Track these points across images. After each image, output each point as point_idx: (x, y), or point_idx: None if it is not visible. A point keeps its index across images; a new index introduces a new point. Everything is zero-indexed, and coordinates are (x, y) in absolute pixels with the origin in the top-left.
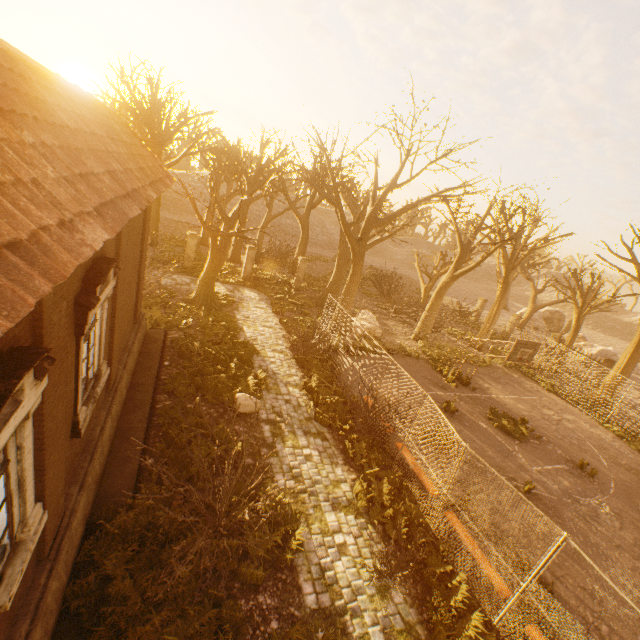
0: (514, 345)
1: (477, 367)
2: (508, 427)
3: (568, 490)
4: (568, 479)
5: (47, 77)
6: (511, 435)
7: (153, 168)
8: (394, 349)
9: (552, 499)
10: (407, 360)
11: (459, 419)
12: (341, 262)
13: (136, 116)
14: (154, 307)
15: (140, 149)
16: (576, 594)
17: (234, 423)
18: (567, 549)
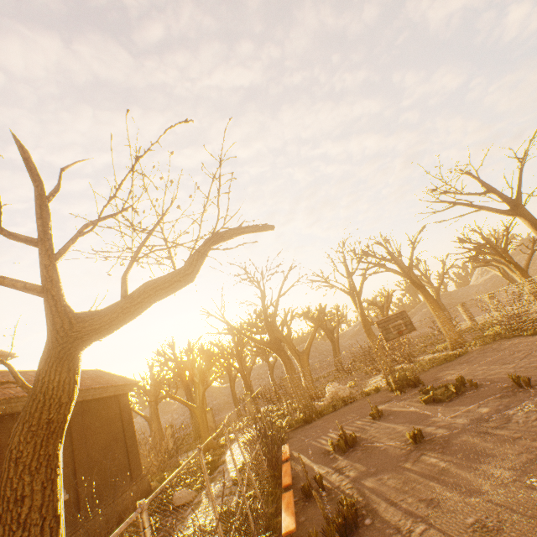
0: (378, 327)
1: (446, 363)
2: (435, 395)
3: (482, 415)
4: (491, 405)
5: (29, 372)
6: (441, 401)
7: (104, 381)
8: (349, 397)
9: (450, 434)
10: (365, 399)
11: (385, 417)
12: (302, 361)
13: (160, 366)
14: (168, 471)
15: (102, 377)
16: (407, 509)
17: (170, 516)
18: (431, 472)
